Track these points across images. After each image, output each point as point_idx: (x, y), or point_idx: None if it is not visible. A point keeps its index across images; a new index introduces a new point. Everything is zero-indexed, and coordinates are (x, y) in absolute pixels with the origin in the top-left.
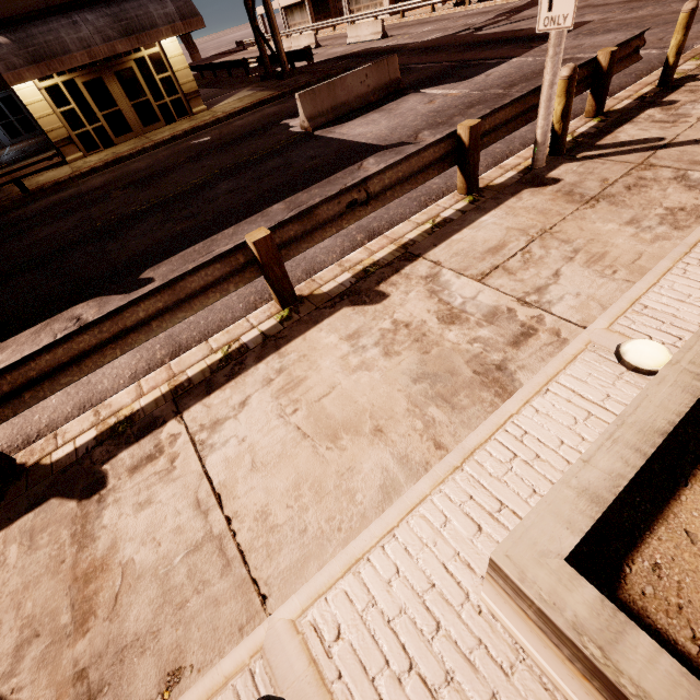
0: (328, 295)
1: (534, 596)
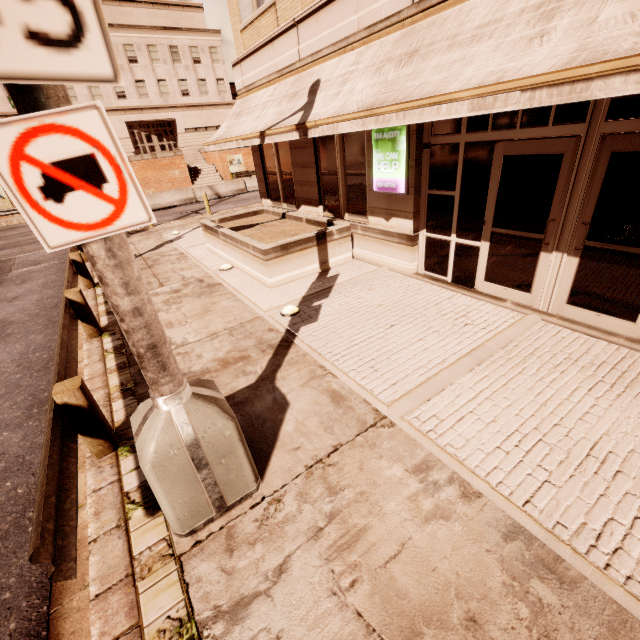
0: (113, 321)
1: (270, 246)
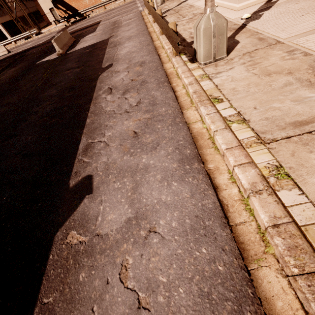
0: None
1: None
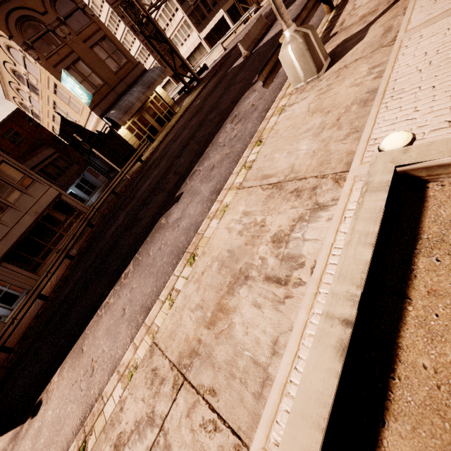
0: None
1: None
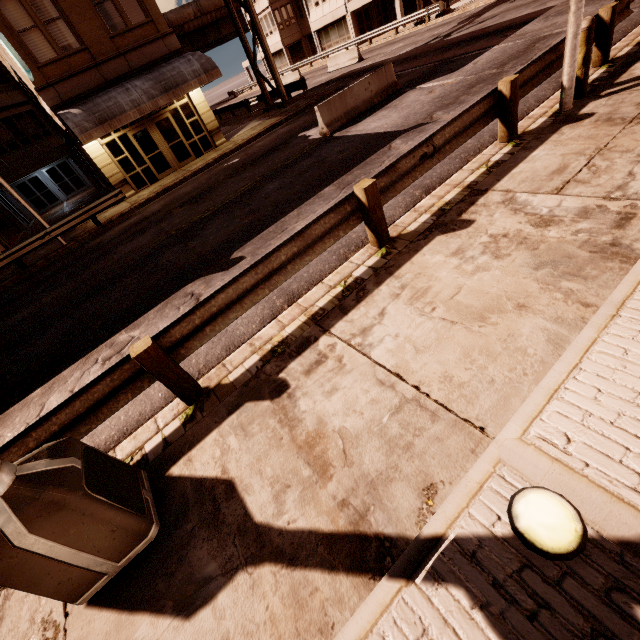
0: (417, 232)
1: None
